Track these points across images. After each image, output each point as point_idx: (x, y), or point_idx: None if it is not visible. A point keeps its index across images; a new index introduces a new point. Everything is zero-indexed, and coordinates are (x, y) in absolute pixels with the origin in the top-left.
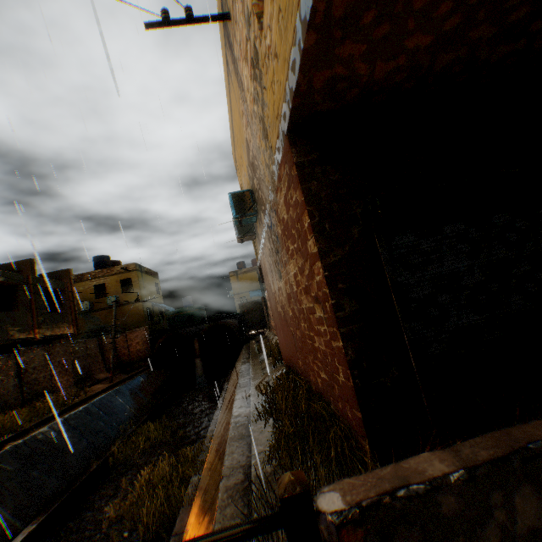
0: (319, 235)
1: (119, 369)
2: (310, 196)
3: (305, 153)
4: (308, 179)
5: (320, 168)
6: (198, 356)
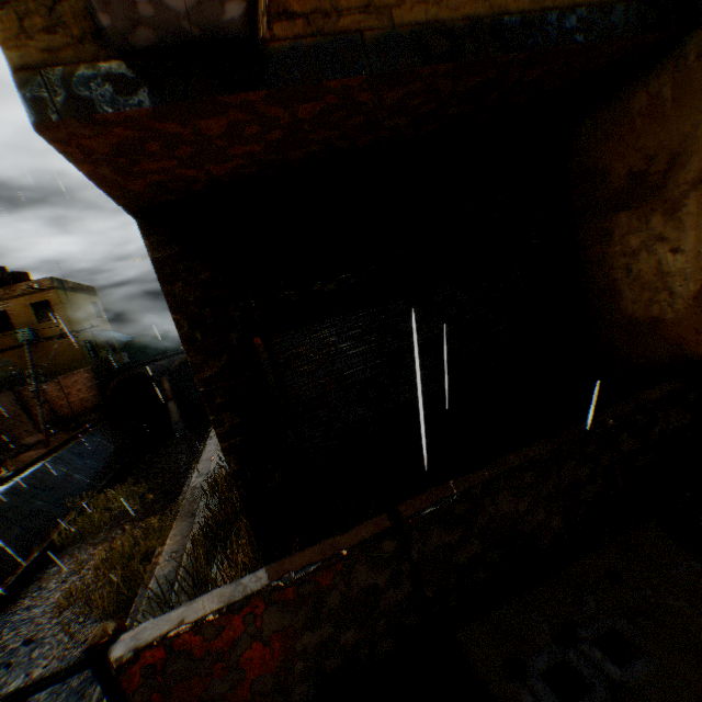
0: (190, 348)
1: (60, 426)
2: (175, 301)
3: (163, 246)
4: (171, 279)
5: (185, 264)
6: (171, 398)
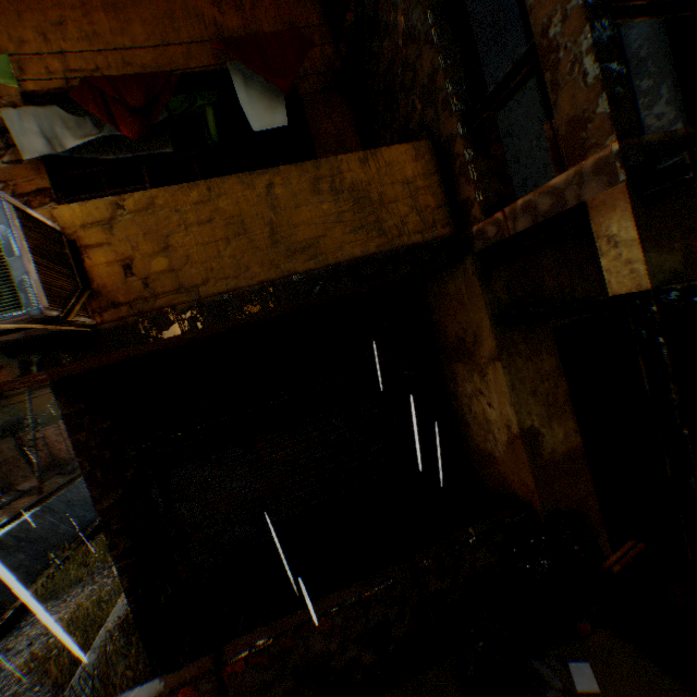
0: (92, 484)
1: (57, 470)
2: (81, 447)
3: (73, 404)
4: (78, 430)
5: (91, 417)
6: None
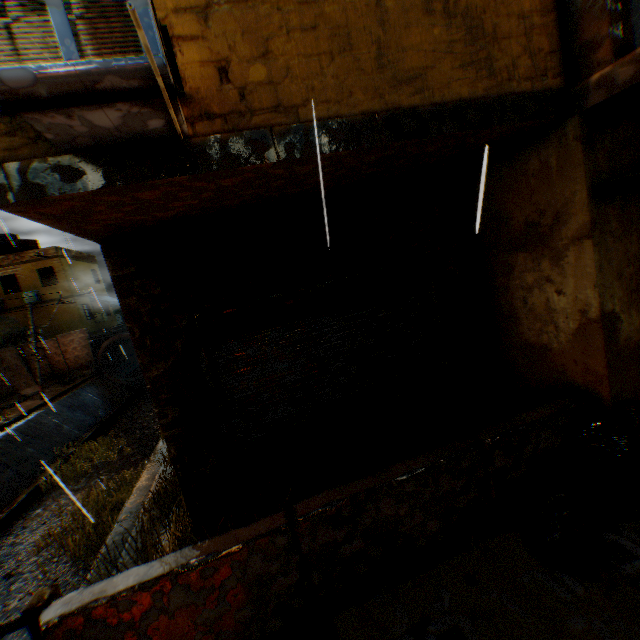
0: (141, 351)
1: (56, 380)
2: (130, 312)
3: (122, 266)
4: (127, 294)
5: (140, 281)
6: None
